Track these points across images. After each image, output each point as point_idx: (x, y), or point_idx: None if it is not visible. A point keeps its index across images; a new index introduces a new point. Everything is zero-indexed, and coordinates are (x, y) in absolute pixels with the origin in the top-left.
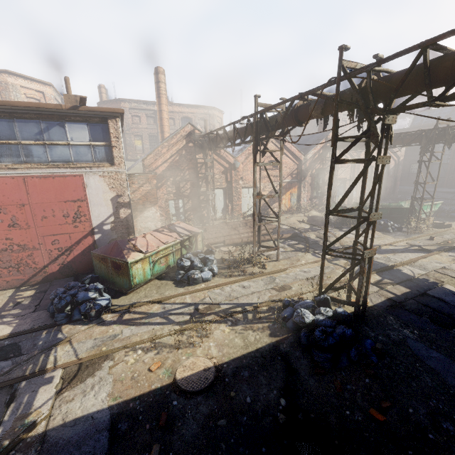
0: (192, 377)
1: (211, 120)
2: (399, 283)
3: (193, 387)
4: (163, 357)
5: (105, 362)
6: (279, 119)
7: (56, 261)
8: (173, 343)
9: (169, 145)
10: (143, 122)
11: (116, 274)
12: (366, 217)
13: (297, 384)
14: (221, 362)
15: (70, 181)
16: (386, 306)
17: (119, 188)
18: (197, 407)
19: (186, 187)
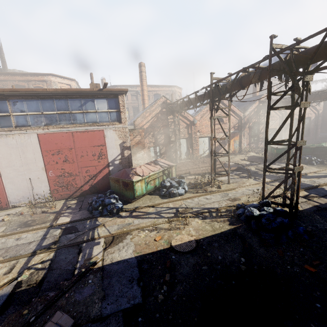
0: (181, 244)
1: (174, 94)
2: (323, 196)
3: (183, 249)
4: (162, 234)
5: (127, 236)
6: (228, 86)
7: (88, 183)
8: (166, 227)
9: (150, 111)
10: (129, 99)
11: (125, 190)
12: (294, 143)
13: (251, 251)
14: (199, 238)
15: (96, 134)
16: (313, 210)
17: (124, 137)
18: (188, 260)
19: (161, 138)
